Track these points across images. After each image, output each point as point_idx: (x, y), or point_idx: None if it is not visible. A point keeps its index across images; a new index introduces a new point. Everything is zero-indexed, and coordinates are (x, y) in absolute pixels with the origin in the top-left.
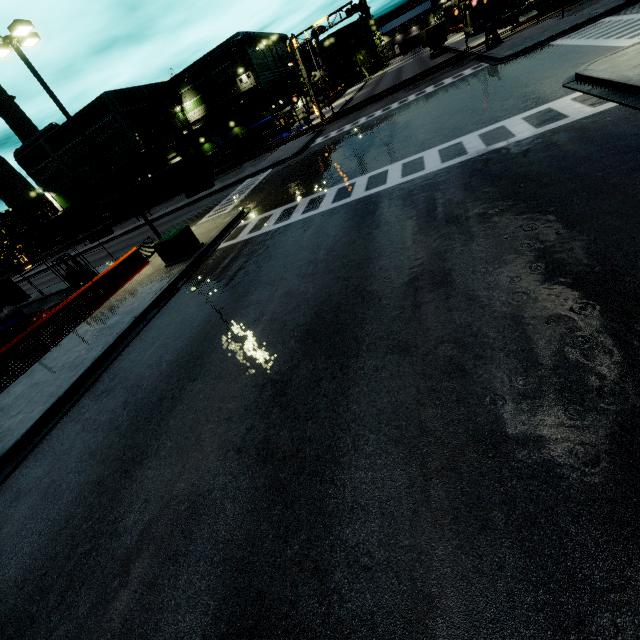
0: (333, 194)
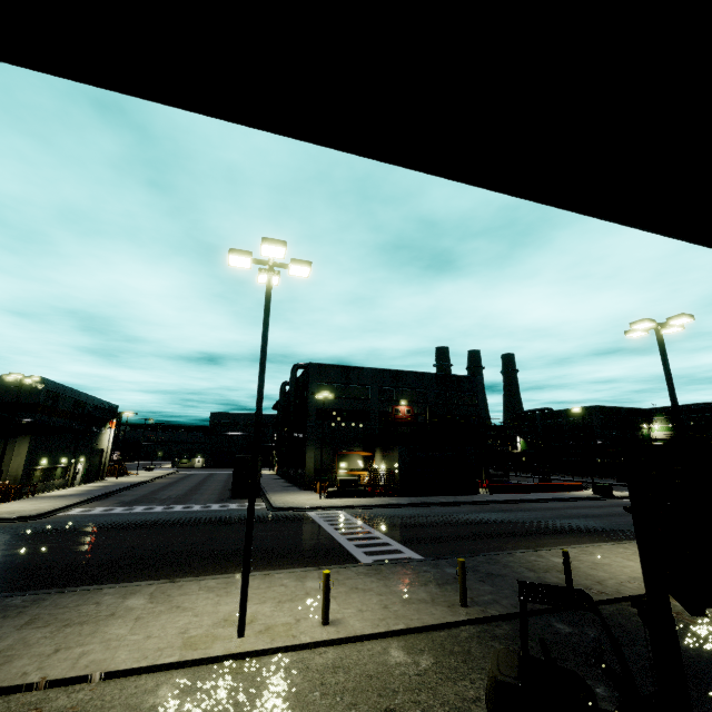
0: None
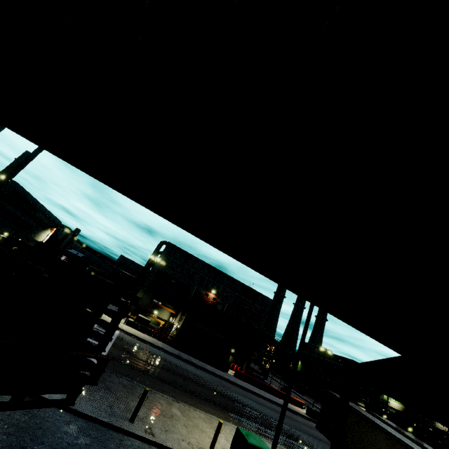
0: None
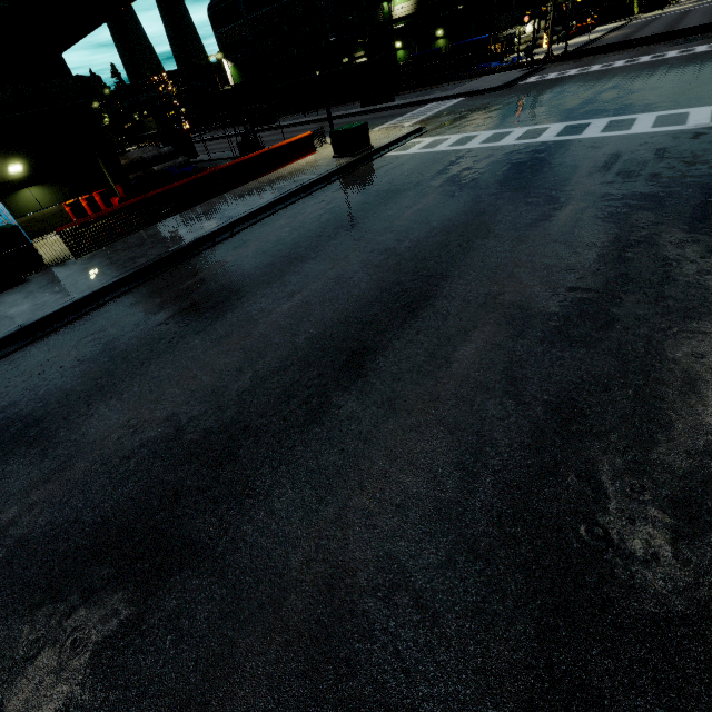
0: (520, 133)
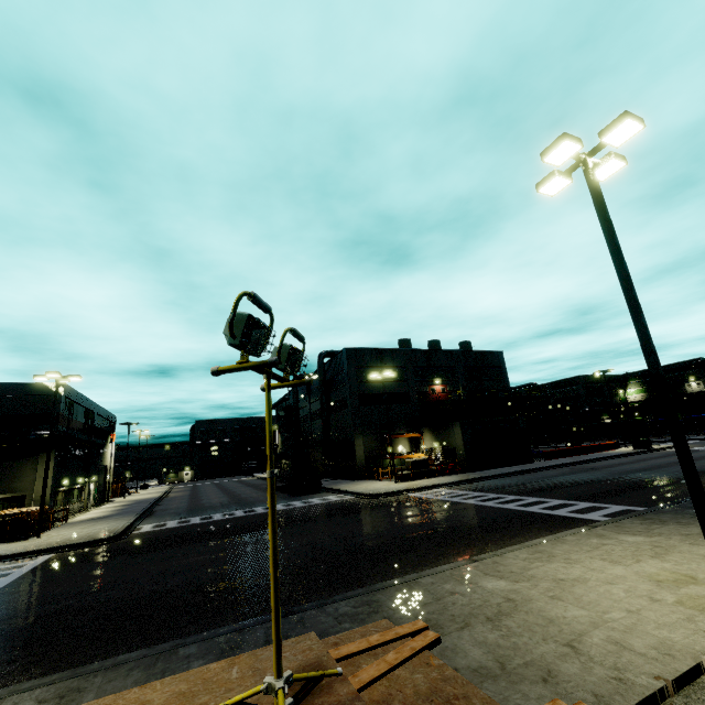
0: None
